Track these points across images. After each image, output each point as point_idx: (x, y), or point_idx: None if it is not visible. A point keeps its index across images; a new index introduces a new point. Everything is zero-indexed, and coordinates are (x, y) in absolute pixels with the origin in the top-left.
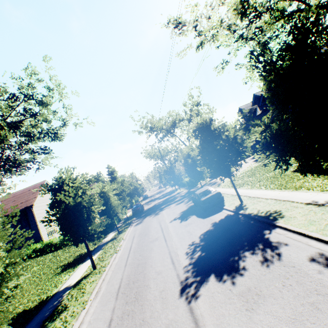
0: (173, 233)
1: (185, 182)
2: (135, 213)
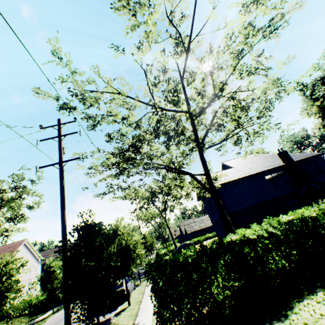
0: None
1: None
2: None
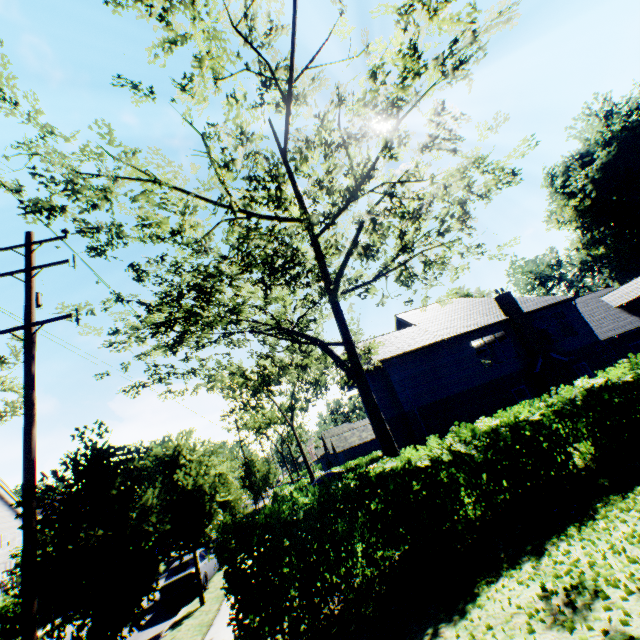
0: None
1: None
2: None
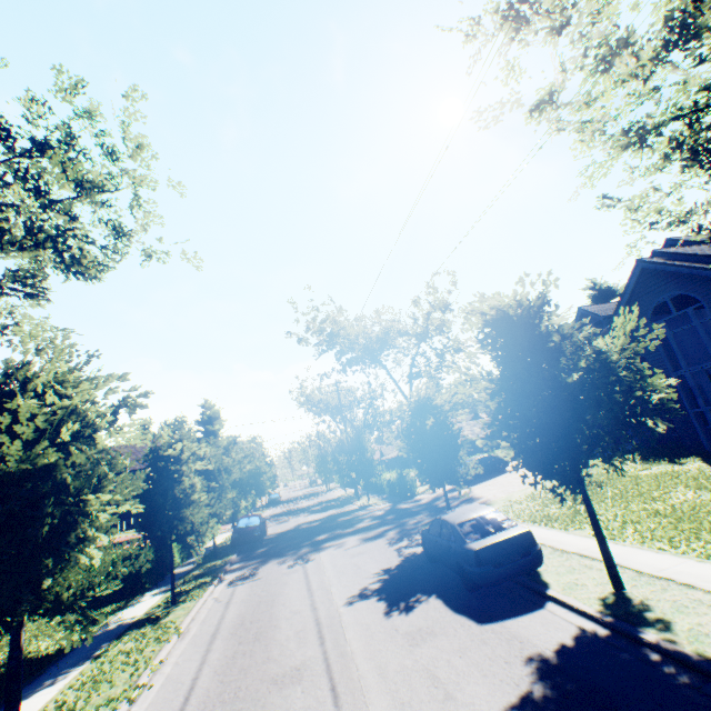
0: (365, 662)
1: (385, 482)
2: (239, 542)
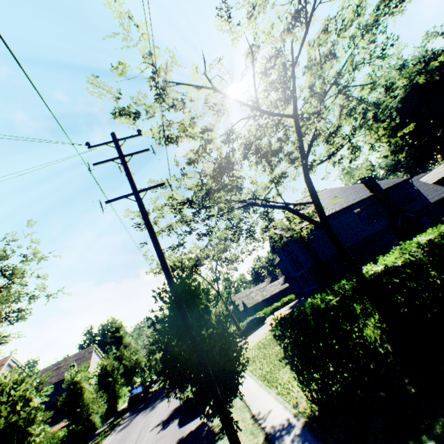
0: None
1: None
2: (132, 404)
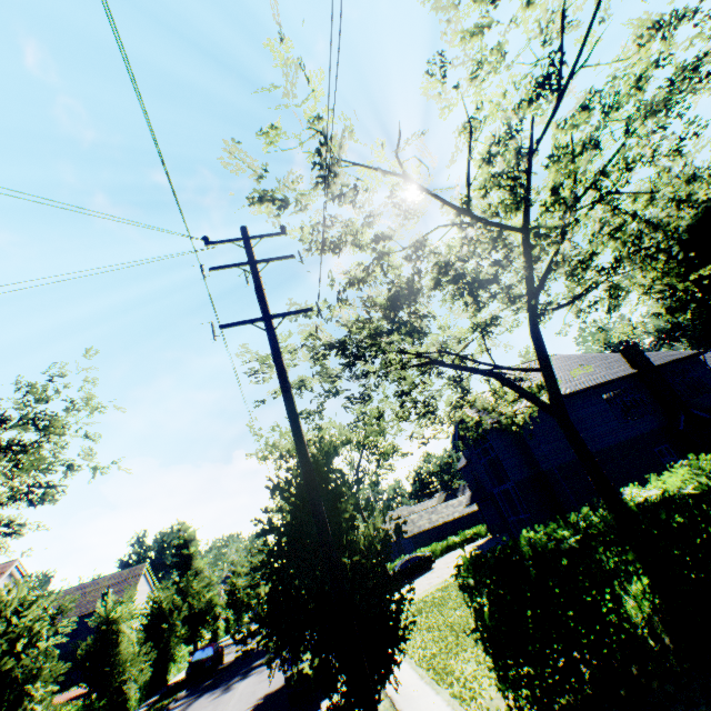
0: None
1: None
2: (192, 676)
